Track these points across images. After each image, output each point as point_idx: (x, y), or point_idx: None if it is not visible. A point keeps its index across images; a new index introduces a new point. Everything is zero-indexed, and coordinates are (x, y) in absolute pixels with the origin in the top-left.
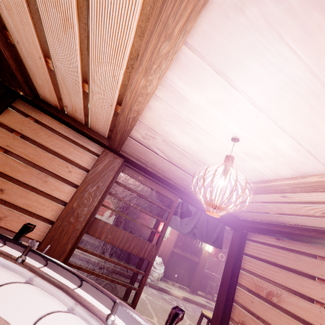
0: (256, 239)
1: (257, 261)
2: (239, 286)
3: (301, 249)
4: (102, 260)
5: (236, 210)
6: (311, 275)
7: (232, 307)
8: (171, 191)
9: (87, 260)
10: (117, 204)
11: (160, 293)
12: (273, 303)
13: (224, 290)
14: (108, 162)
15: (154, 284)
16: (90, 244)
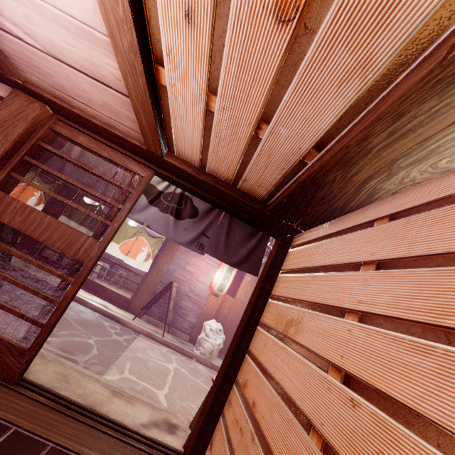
0: (299, 242)
1: (291, 275)
2: (259, 326)
3: (354, 221)
4: (131, 317)
5: (237, 174)
6: (353, 264)
7: (242, 361)
8: (139, 162)
9: (105, 313)
10: (155, 244)
11: (212, 372)
12: (287, 339)
13: (238, 335)
14: (19, 107)
15: (204, 359)
16: (120, 296)
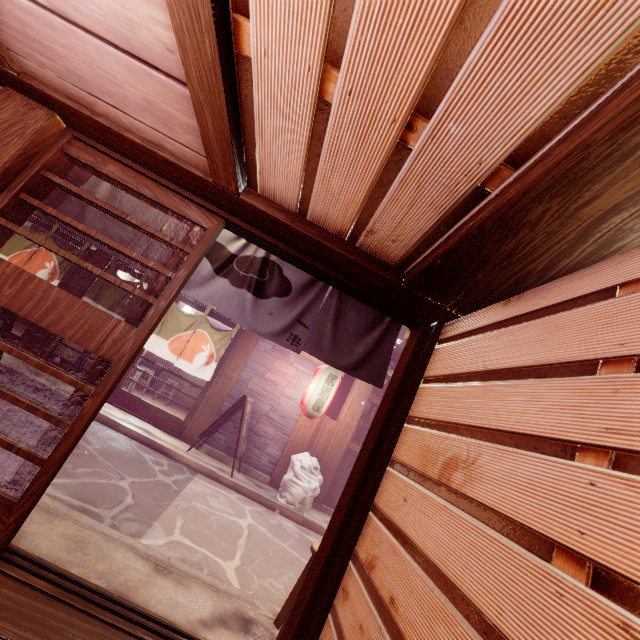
0: (455, 333)
1: (444, 385)
2: (391, 466)
3: (567, 292)
4: (184, 448)
5: (358, 221)
6: (580, 364)
7: (364, 523)
8: (200, 205)
9: (146, 441)
10: (221, 341)
11: (305, 531)
12: (450, 492)
13: (354, 480)
14: (12, 116)
15: (293, 511)
16: (168, 417)
